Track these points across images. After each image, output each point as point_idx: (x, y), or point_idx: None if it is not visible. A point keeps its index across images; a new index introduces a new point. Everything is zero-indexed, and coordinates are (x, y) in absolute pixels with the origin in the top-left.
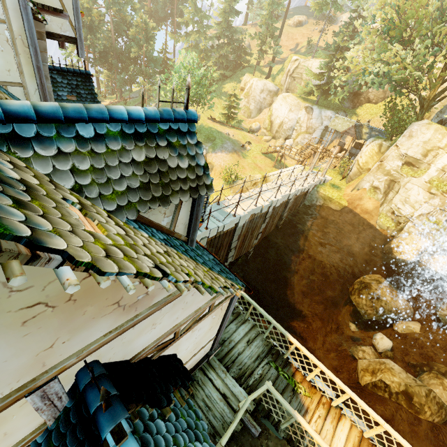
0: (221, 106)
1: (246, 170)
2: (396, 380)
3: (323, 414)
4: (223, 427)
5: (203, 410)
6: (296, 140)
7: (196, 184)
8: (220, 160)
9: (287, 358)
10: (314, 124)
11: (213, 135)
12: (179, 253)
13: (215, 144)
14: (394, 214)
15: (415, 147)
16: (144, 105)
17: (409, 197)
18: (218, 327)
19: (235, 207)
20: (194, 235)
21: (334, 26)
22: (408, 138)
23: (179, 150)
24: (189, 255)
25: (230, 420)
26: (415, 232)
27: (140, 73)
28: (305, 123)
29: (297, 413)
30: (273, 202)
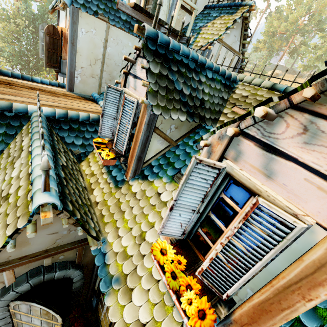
0: None
1: None
2: None
3: None
4: None
5: None
6: None
7: None
8: None
9: None
10: None
11: None
12: None
13: None
14: None
15: None
16: None
17: None
18: None
19: None
20: None
21: (303, 79)
22: None
23: None
24: None
25: None
26: None
27: None
28: None
29: None
30: None
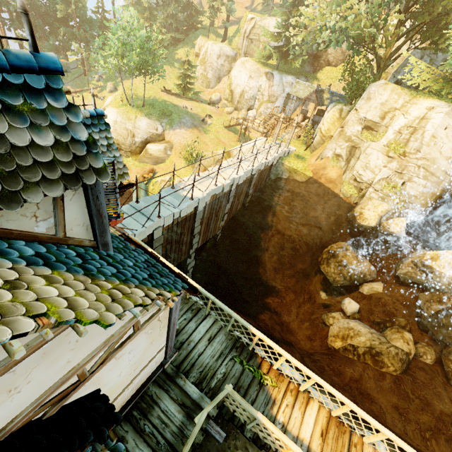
0: (175, 75)
1: (209, 147)
2: (363, 341)
3: (290, 402)
4: (182, 442)
5: (159, 428)
6: (259, 110)
7: (75, 168)
8: (179, 137)
9: (252, 349)
10: (276, 92)
11: (168, 109)
12: (55, 274)
13: (172, 120)
14: (356, 180)
15: (373, 110)
16: (86, 77)
17: (369, 162)
18: (166, 336)
19: (190, 189)
20: (106, 237)
21: None
22: (367, 101)
23: (32, 118)
24: (87, 269)
25: (190, 432)
26: (376, 197)
27: (72, 38)
28: (267, 91)
29: (260, 415)
30: (235, 180)
